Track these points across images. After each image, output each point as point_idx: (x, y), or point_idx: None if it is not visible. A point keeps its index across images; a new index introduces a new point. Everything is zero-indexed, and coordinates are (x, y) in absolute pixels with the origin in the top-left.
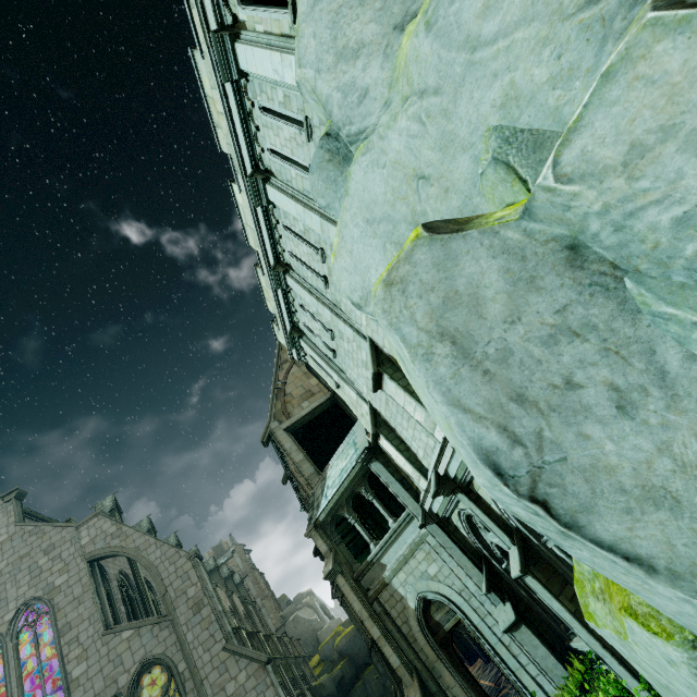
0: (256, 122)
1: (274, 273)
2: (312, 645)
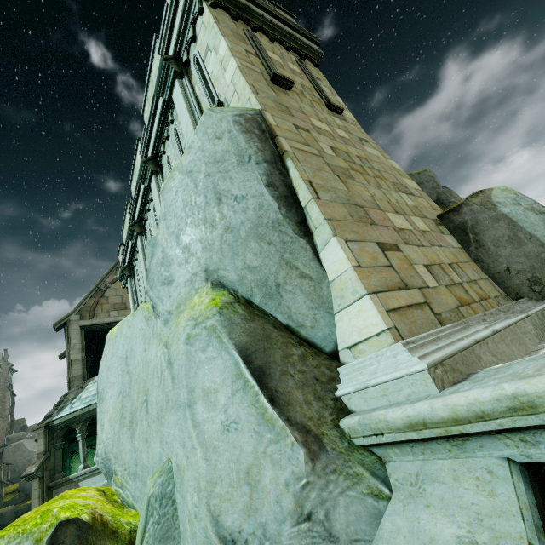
0: (170, 132)
1: (130, 229)
2: (19, 472)
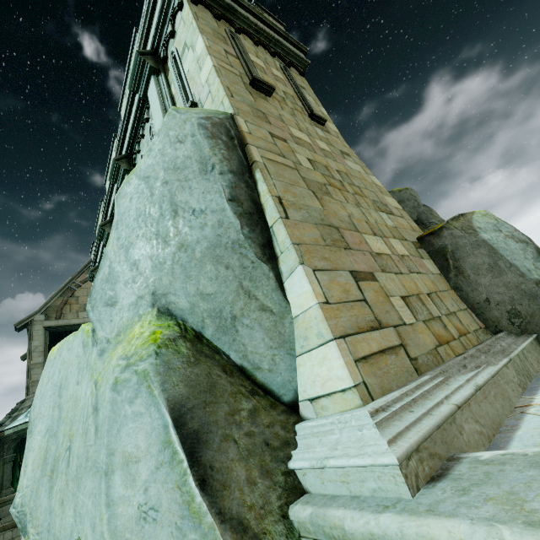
0: (145, 130)
1: (101, 229)
2: None
